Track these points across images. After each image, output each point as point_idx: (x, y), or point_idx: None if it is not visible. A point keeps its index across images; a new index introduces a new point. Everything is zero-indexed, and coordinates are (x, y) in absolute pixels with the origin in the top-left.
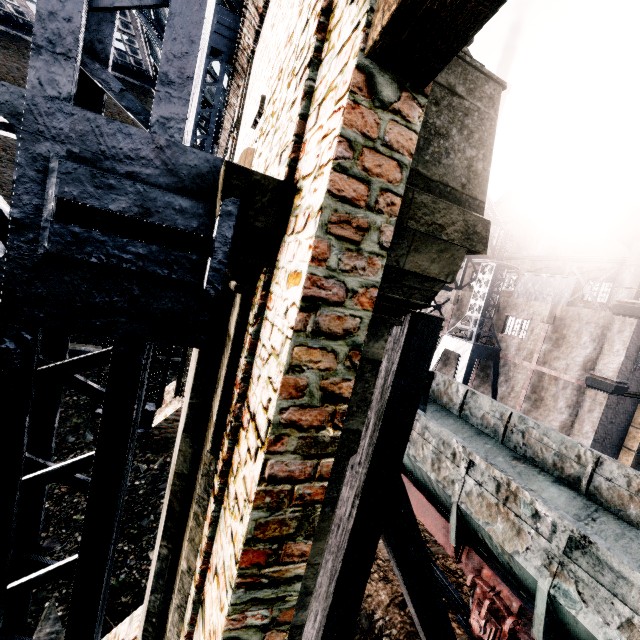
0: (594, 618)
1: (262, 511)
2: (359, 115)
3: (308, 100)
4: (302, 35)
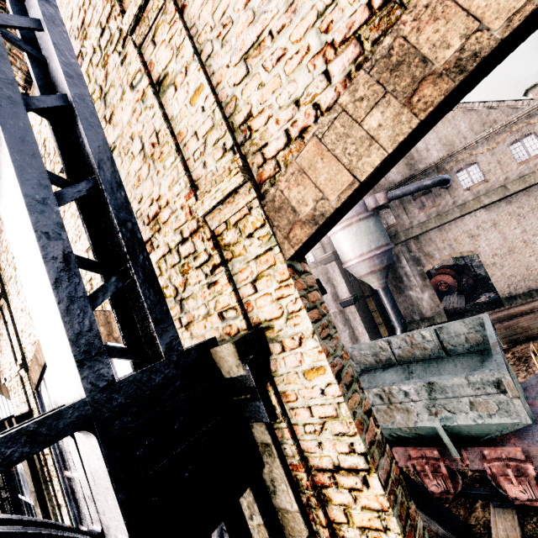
0: (462, 416)
1: (395, 507)
2: (299, 283)
3: (232, 281)
4: (182, 245)
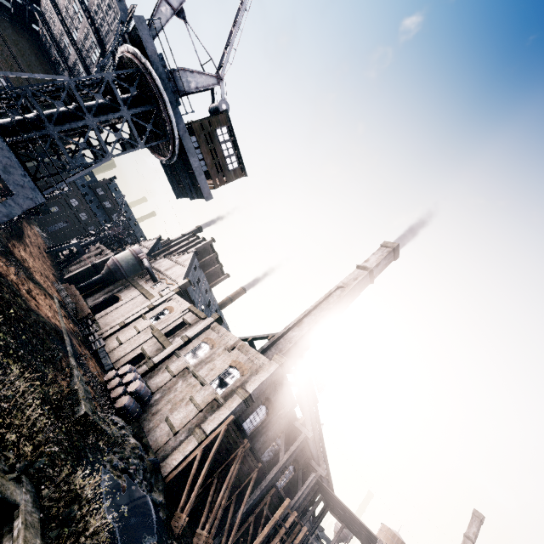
0: None
1: None
2: None
3: None
4: None
